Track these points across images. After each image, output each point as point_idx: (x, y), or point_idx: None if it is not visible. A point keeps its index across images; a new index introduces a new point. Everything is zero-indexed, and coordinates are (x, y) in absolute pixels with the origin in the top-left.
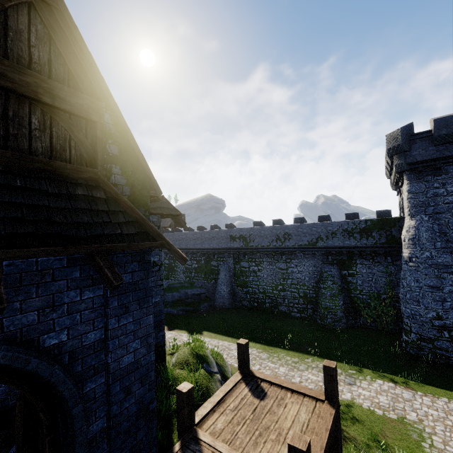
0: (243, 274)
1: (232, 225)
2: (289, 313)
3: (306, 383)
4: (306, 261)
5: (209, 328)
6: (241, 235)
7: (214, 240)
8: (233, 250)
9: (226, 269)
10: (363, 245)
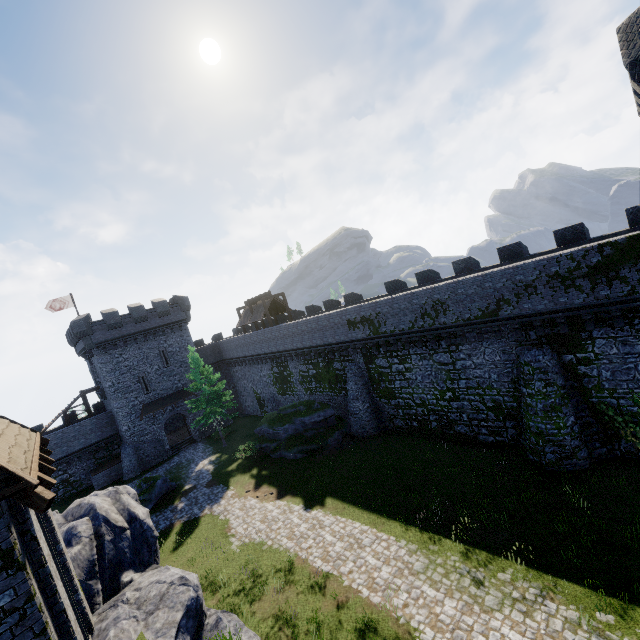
0: (384, 378)
1: (354, 295)
2: (473, 436)
3: None
4: (485, 346)
5: (336, 489)
6: (362, 317)
7: (326, 331)
8: (359, 343)
9: (356, 374)
10: (601, 300)
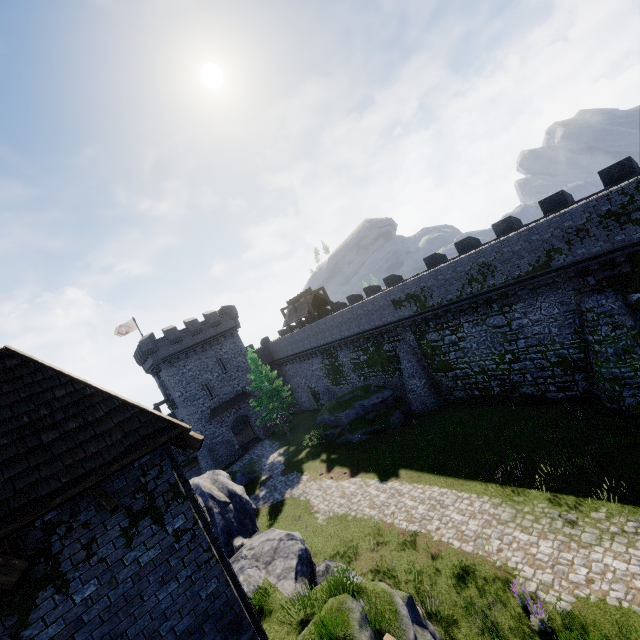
0: (437, 351)
1: (393, 277)
2: (541, 395)
3: (602, 583)
4: (540, 300)
5: (407, 461)
6: (407, 294)
7: (372, 315)
8: (407, 321)
9: (408, 352)
10: None
